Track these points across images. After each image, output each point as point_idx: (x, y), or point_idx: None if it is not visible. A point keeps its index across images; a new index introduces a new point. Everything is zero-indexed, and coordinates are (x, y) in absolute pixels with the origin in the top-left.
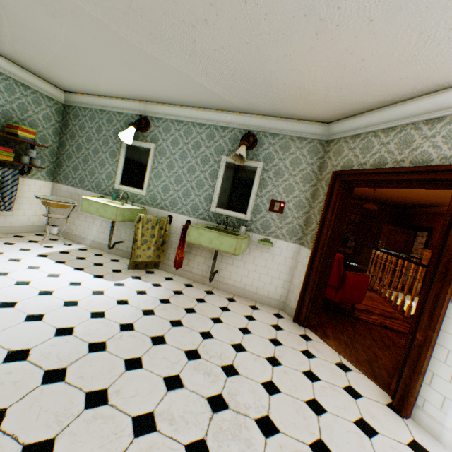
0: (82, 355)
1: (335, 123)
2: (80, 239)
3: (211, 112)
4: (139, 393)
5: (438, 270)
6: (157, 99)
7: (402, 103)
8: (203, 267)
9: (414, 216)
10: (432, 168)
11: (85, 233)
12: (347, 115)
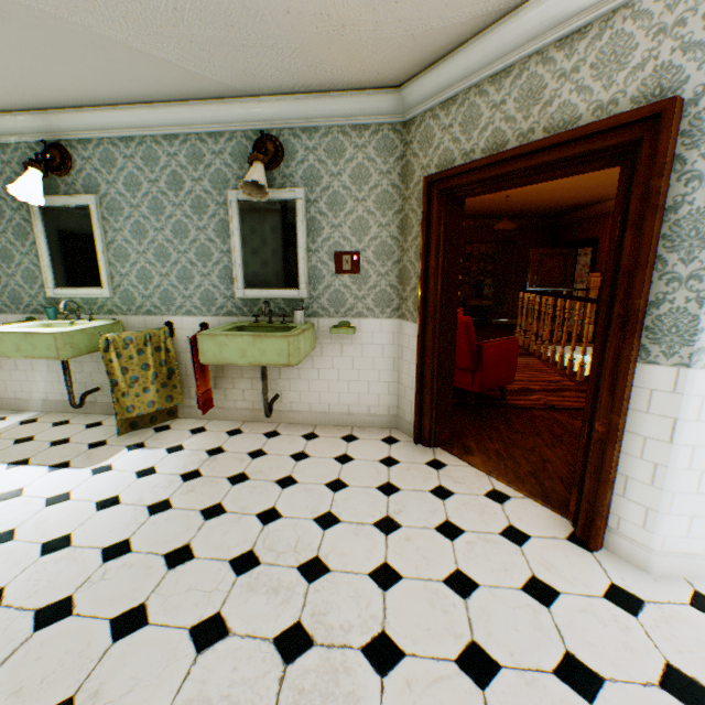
0: (19, 643)
1: (409, 84)
2: (21, 403)
3: (180, 107)
4: (141, 681)
5: (613, 313)
6: (63, 101)
7: (515, 13)
8: (252, 395)
9: (570, 226)
10: (582, 132)
11: (25, 391)
12: (427, 62)
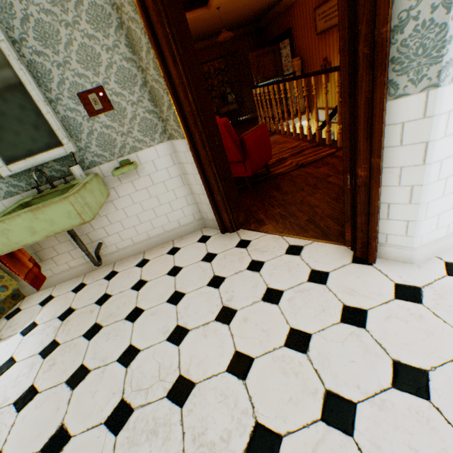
0: None
1: None
2: None
3: None
4: None
5: (359, 55)
6: None
7: None
8: (79, 253)
9: (270, 26)
10: None
11: None
12: None
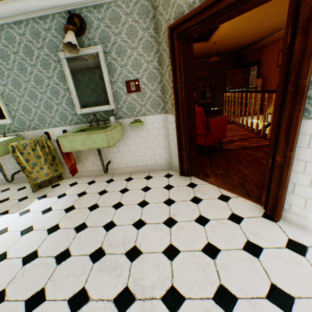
0: None
1: None
2: None
3: (17, 1)
4: None
5: (288, 91)
6: None
7: None
8: (97, 163)
9: (246, 56)
10: None
11: None
12: None
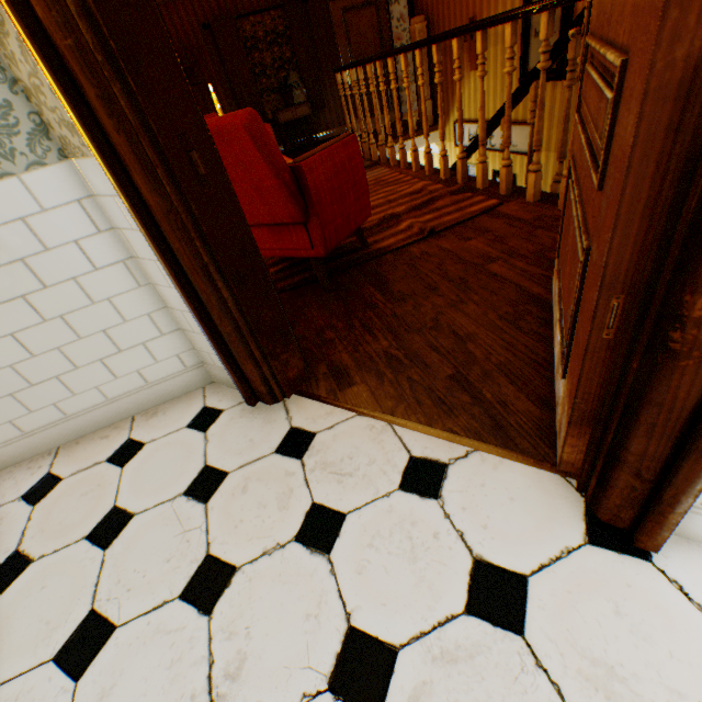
0: None
1: None
2: None
3: None
4: None
5: None
6: None
7: None
8: None
9: None
10: None
11: None
12: None
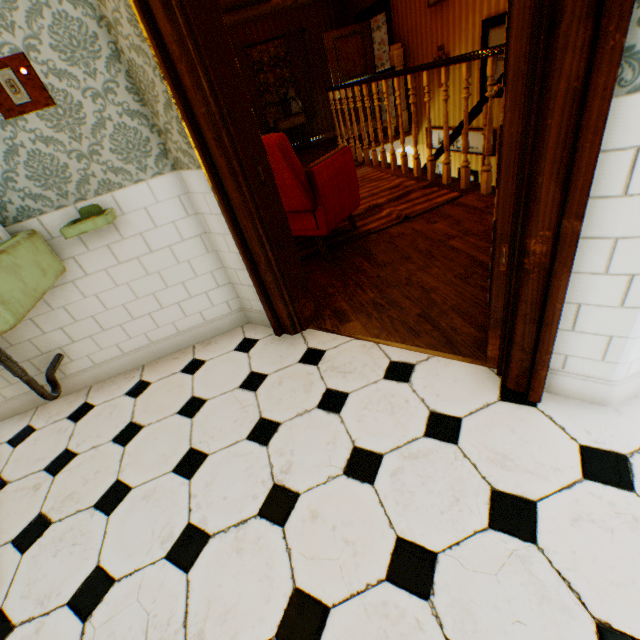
0: None
1: None
2: None
3: None
4: None
5: None
6: None
7: None
8: None
9: None
10: None
11: None
12: None
